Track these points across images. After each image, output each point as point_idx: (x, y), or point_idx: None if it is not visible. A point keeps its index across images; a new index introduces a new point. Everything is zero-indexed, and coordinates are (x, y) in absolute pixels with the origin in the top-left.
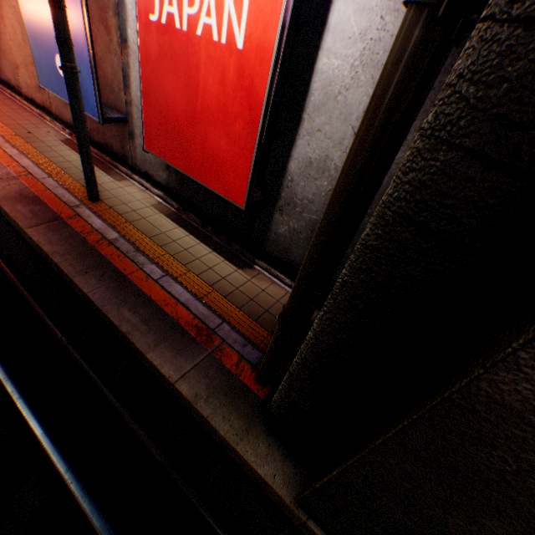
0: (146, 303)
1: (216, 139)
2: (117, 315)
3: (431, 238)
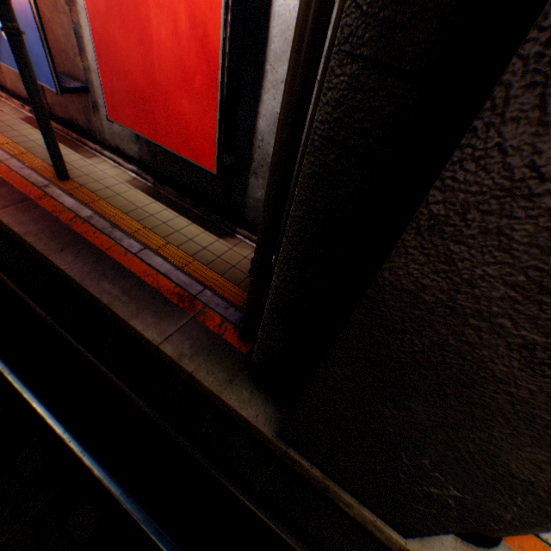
0: (126, 275)
1: (178, 99)
2: (97, 288)
3: (351, 156)
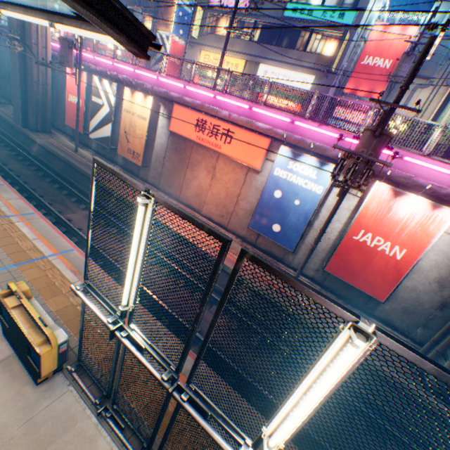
0: None
1: (374, 277)
2: None
3: None
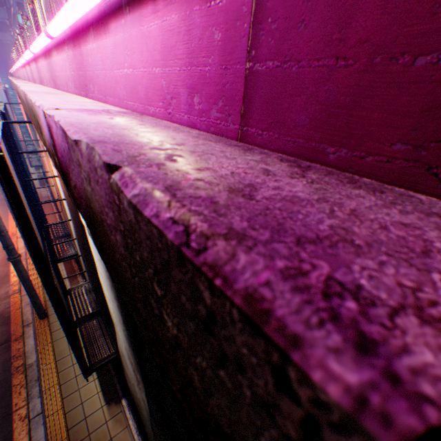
0: None
1: None
2: None
3: None
